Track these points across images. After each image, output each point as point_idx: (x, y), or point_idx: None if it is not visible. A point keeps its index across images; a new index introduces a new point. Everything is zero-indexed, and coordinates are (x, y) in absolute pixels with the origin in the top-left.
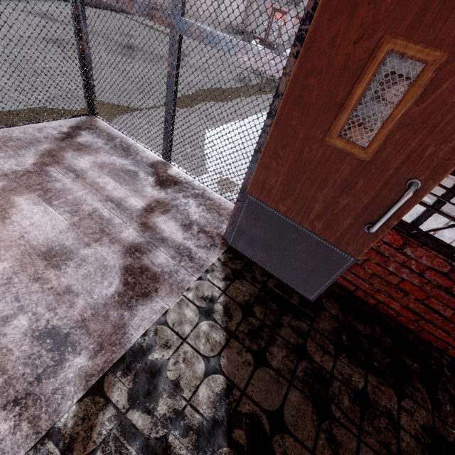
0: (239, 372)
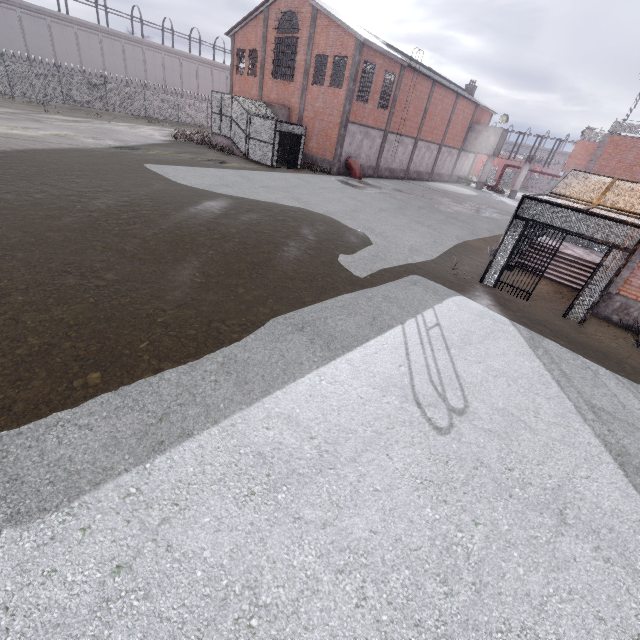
0: None
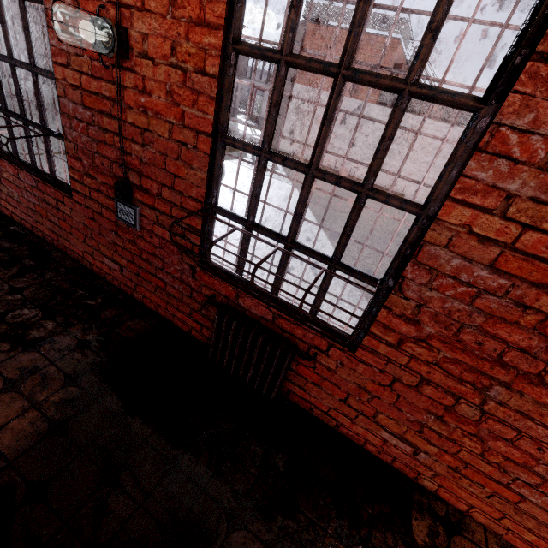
0: None
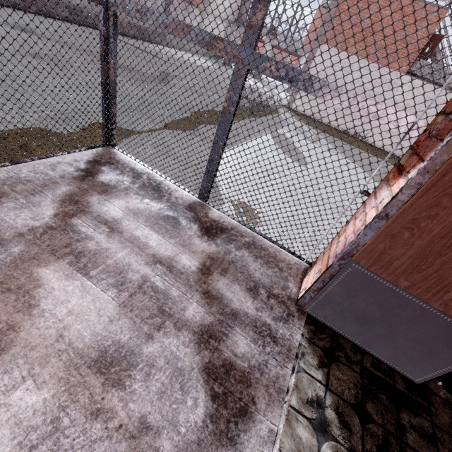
0: None
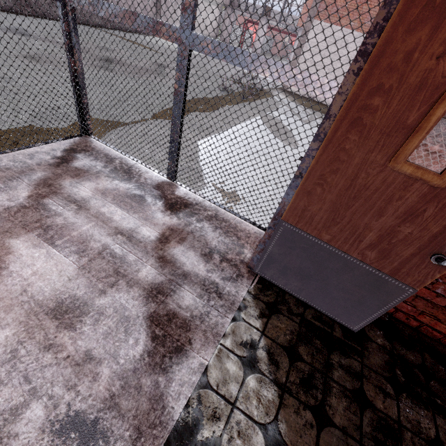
0: (303, 440)
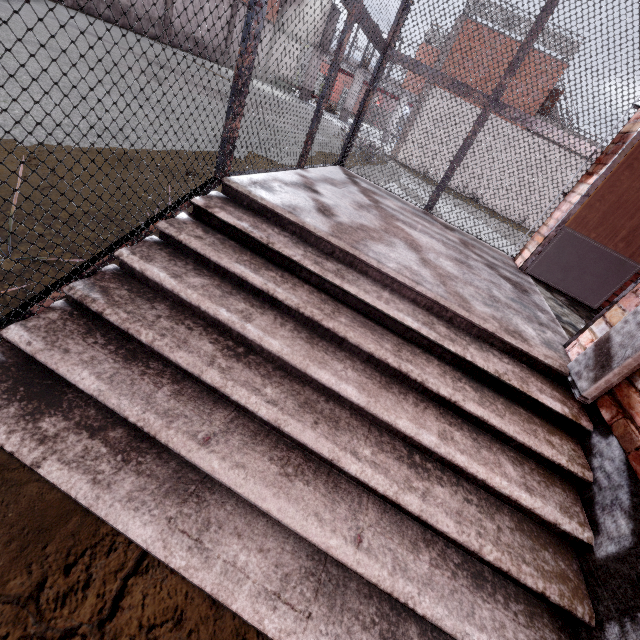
0: None
